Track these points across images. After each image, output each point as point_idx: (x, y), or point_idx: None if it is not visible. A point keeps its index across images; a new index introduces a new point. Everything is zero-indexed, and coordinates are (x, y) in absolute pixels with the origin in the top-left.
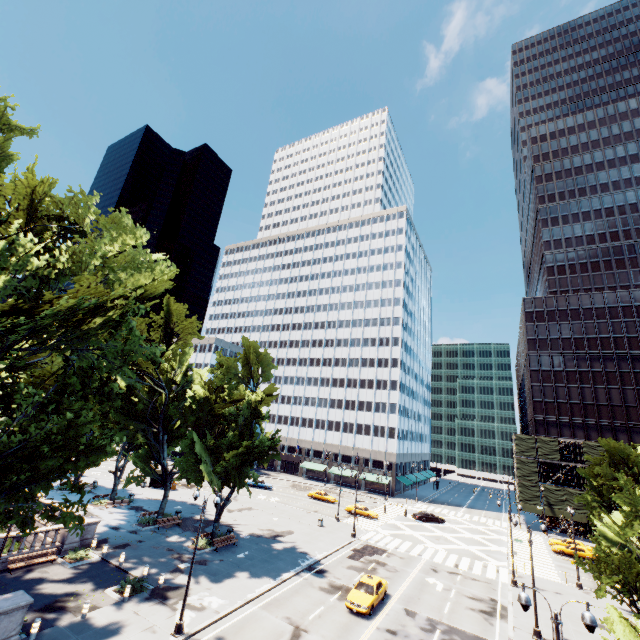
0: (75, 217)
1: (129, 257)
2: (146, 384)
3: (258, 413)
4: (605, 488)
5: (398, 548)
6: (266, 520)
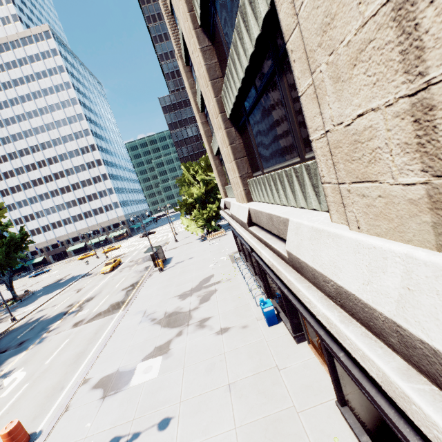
0: None
1: None
2: None
3: None
4: None
5: (131, 250)
6: (52, 279)
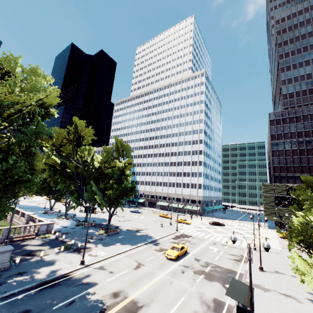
0: (9, 69)
1: (33, 84)
2: (71, 162)
3: (124, 172)
4: (303, 200)
5: (198, 235)
6: (136, 224)
